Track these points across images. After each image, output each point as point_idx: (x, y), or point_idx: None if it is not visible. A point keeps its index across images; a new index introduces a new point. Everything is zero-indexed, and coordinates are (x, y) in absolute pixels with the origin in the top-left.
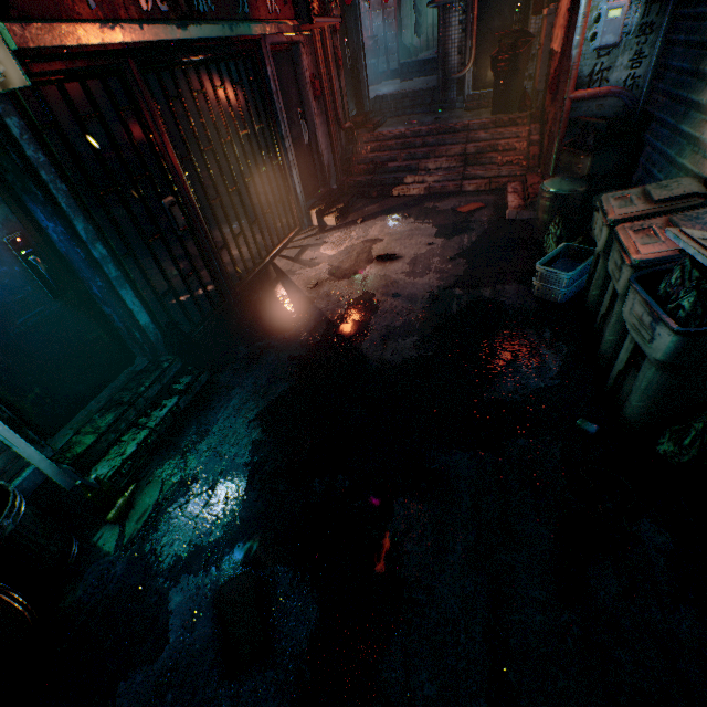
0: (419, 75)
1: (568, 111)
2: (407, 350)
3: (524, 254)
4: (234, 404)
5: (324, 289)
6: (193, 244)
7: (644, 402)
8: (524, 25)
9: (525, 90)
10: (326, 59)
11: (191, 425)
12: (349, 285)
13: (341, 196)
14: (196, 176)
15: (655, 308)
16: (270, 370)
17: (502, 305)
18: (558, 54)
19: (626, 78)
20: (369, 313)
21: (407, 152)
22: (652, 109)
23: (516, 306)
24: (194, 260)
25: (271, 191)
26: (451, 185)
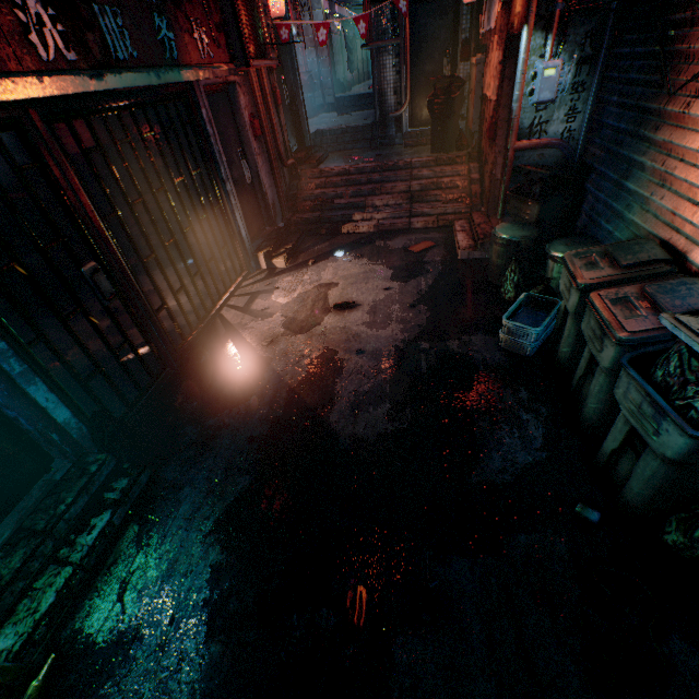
0: (355, 109)
1: (512, 159)
2: (380, 422)
3: (483, 299)
4: (184, 512)
5: (280, 347)
6: (124, 311)
7: (648, 490)
8: (453, 70)
9: (461, 130)
10: (264, 98)
11: (130, 548)
12: (308, 340)
13: (289, 234)
14: (124, 233)
15: (661, 403)
16: (225, 459)
17: (471, 360)
18: (493, 102)
19: (563, 131)
20: (333, 375)
21: (353, 189)
22: (590, 162)
23: (486, 361)
24: (127, 328)
25: (213, 238)
26: (400, 222)
